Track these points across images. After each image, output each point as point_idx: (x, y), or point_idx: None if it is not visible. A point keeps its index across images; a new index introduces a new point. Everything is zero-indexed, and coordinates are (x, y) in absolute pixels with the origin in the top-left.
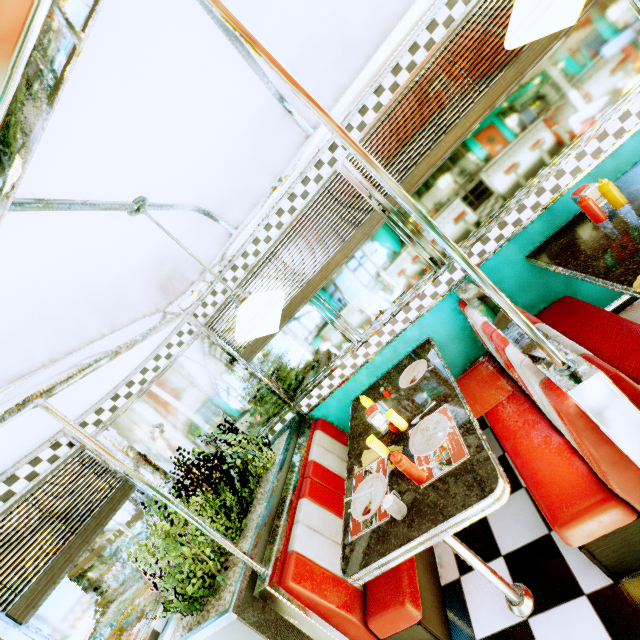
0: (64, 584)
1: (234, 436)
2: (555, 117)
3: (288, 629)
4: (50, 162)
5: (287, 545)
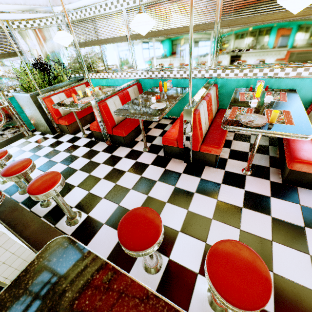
0: None
1: (58, 65)
2: (180, 55)
3: (41, 108)
4: None
5: (51, 96)
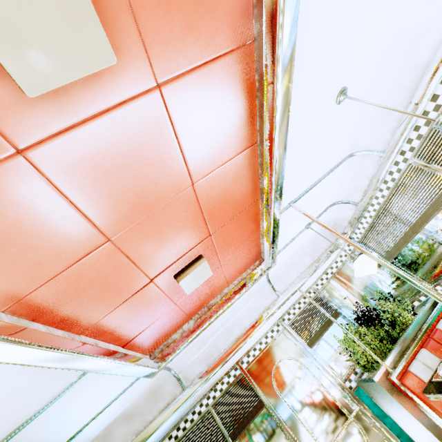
0: (321, 341)
1: (383, 302)
2: None
3: (407, 400)
4: (280, 243)
5: (408, 367)
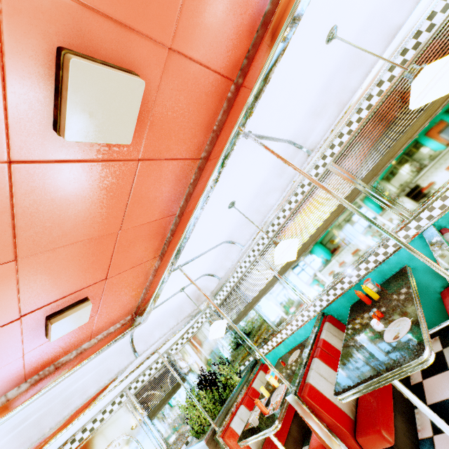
0: (162, 411)
1: (222, 366)
2: (350, 243)
3: None
4: (157, 301)
5: (230, 423)
